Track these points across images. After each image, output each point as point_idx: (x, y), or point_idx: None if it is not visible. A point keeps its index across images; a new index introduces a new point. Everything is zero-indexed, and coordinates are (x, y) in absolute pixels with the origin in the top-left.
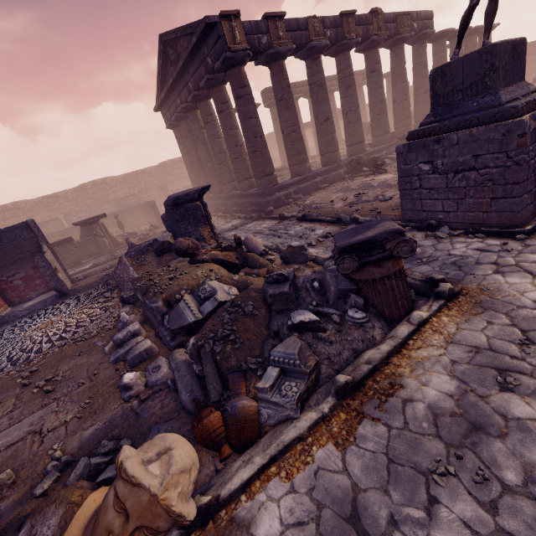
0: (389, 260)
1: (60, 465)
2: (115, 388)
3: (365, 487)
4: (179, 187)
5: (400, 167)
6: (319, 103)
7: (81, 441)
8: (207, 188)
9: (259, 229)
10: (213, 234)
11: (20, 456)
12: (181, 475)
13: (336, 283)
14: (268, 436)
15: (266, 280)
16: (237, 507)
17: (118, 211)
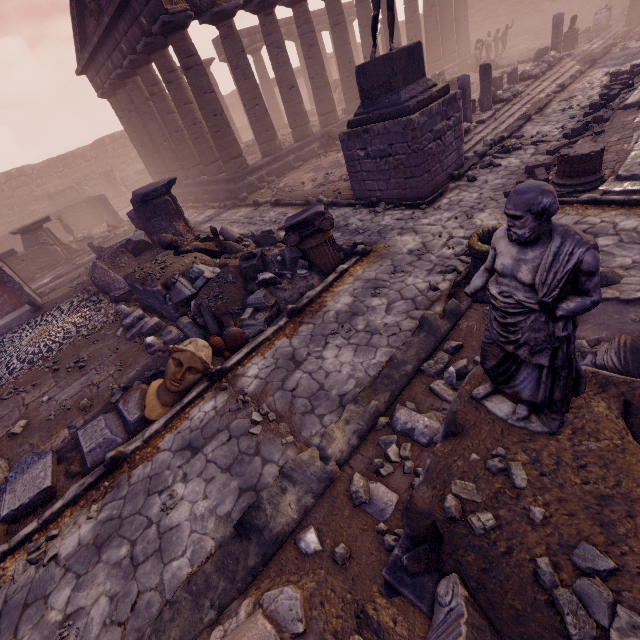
0: (320, 233)
1: (121, 389)
2: (139, 351)
3: (299, 348)
4: (128, 172)
5: (345, 152)
6: (280, 68)
7: (129, 379)
8: (173, 181)
9: (235, 219)
10: (189, 228)
11: (86, 396)
12: (204, 348)
13: (290, 254)
14: (250, 342)
15: (241, 258)
16: (237, 371)
17: (57, 211)
